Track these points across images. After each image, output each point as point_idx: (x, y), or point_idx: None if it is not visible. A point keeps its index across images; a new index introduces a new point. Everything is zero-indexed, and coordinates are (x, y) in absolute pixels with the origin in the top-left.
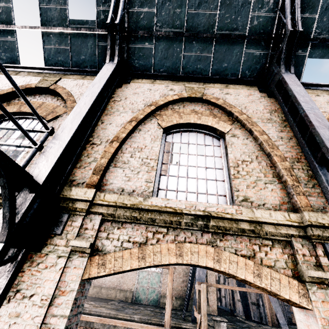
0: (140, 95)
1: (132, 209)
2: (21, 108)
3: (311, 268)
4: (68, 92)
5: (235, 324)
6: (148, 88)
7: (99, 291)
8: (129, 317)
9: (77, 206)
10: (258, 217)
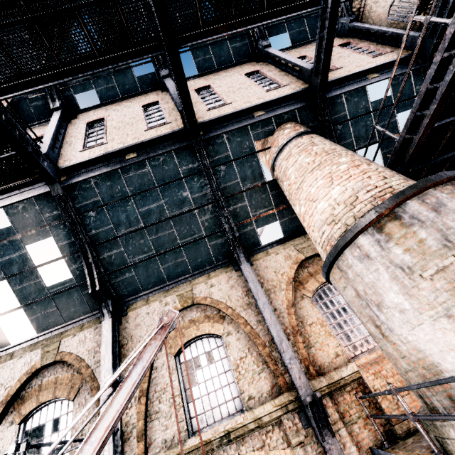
0: (142, 326)
1: None
2: (40, 399)
3: (294, 436)
4: (76, 357)
5: None
6: (145, 312)
7: None
8: None
9: None
10: (257, 415)
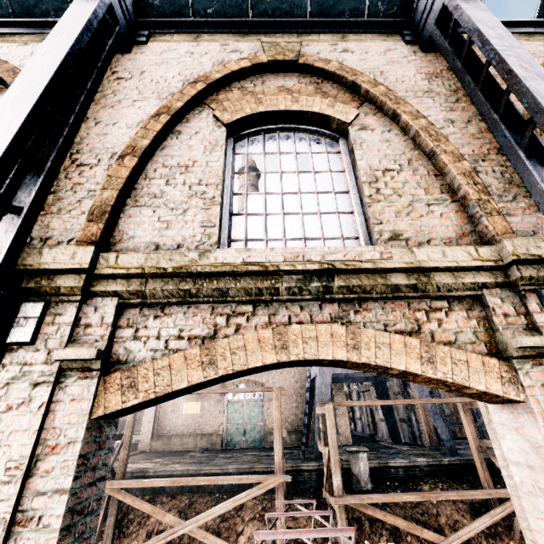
0: (171, 65)
1: (178, 277)
2: None
3: (521, 334)
4: (13, 68)
5: (379, 451)
6: (186, 50)
7: (169, 441)
8: (220, 470)
9: (61, 284)
10: (422, 260)
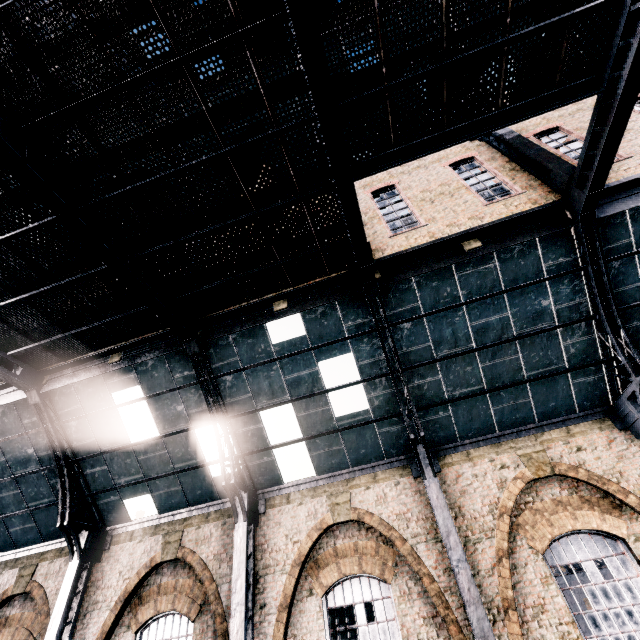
0: (471, 494)
1: None
2: (342, 569)
3: None
4: (381, 521)
5: None
6: (470, 473)
7: None
8: None
9: None
10: None
